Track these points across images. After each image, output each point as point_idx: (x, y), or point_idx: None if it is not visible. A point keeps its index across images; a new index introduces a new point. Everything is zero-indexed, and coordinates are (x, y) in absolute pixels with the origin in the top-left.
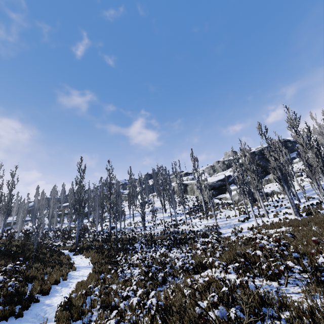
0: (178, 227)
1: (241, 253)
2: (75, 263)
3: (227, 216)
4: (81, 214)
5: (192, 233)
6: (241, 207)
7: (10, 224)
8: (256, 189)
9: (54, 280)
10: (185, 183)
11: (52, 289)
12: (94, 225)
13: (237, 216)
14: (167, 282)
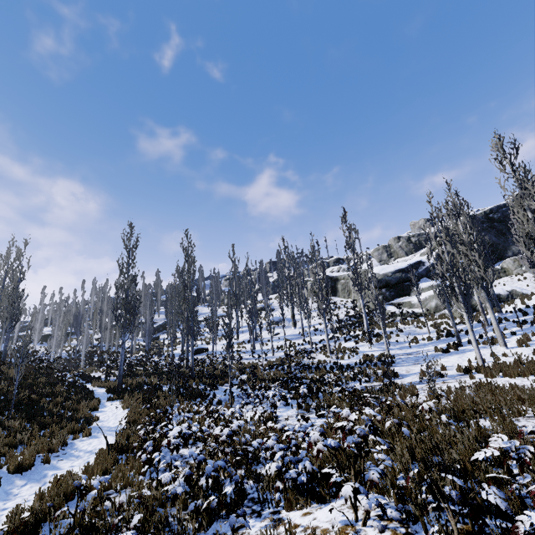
0: (313, 355)
1: (462, 501)
2: (100, 418)
3: (411, 339)
4: (129, 327)
5: (336, 369)
6: (441, 322)
7: (53, 337)
8: (481, 285)
9: (17, 464)
10: (334, 275)
11: (2, 488)
12: (174, 343)
13: (432, 340)
14: (242, 506)
